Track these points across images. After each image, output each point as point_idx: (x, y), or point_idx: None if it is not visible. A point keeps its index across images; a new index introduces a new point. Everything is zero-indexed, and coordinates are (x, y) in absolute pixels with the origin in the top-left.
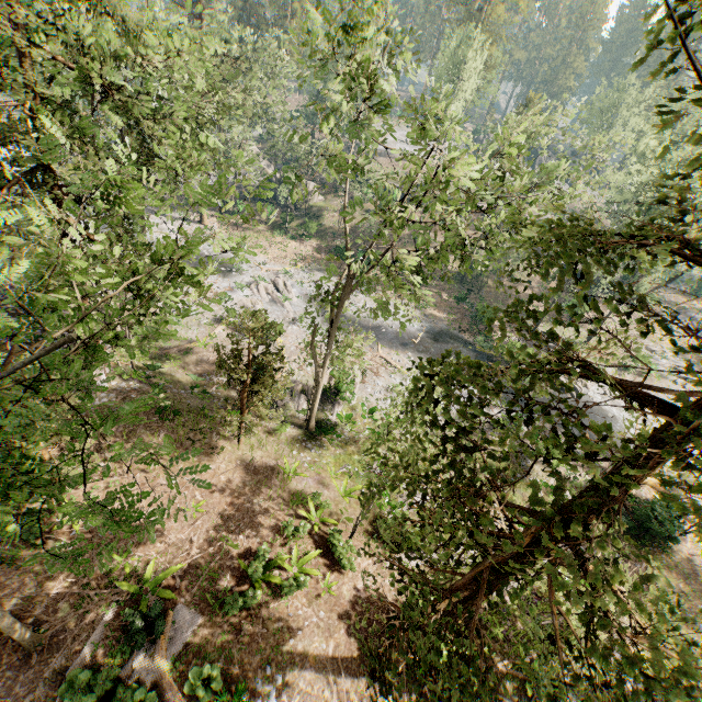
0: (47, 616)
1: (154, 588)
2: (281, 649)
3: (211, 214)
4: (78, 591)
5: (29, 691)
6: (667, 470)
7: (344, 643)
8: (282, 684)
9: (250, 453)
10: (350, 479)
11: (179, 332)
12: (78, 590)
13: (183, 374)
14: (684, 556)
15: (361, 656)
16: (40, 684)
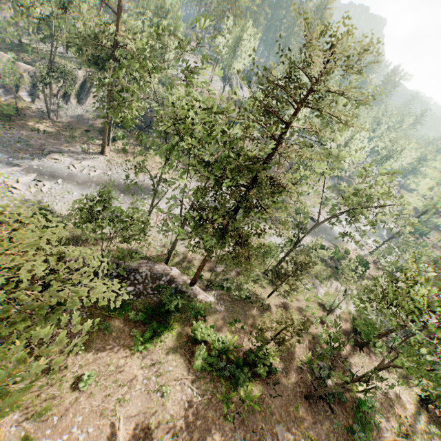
0: (300, 389)
1: (309, 363)
2: (342, 357)
3: (99, 143)
4: (299, 377)
5: (317, 408)
6: (351, 244)
7: (348, 346)
8: (349, 365)
9: (274, 300)
10: (300, 293)
11: (176, 248)
12: (299, 377)
13: (205, 273)
14: (368, 274)
15: (353, 347)
16: (318, 405)
